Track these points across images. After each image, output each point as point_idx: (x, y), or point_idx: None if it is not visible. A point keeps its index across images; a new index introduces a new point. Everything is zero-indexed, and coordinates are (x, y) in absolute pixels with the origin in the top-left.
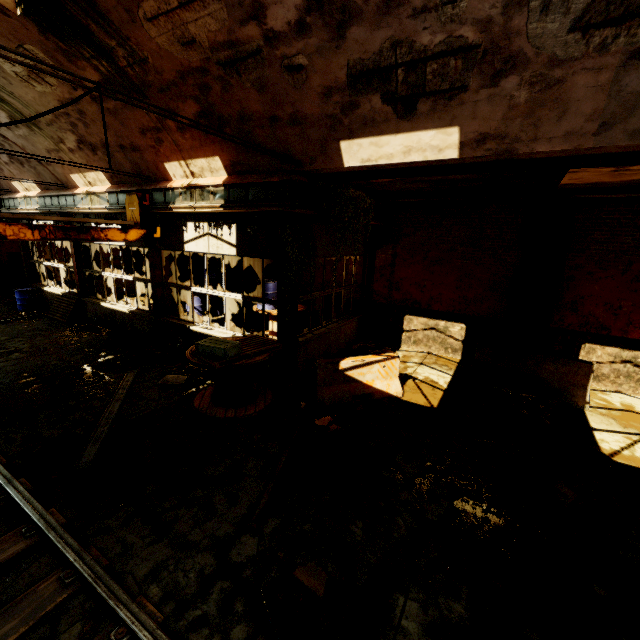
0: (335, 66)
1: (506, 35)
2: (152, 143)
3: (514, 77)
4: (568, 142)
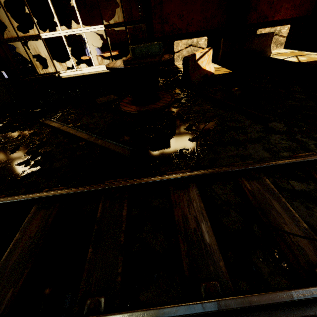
0: None
1: None
2: None
3: None
4: None
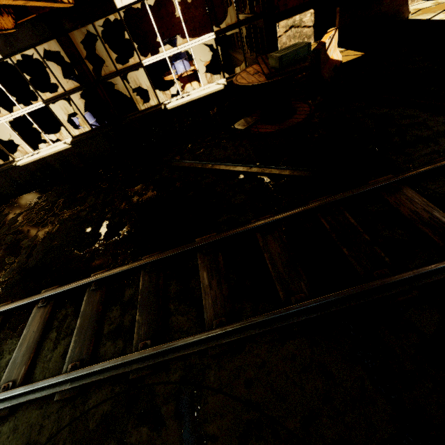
0: None
1: None
2: None
3: None
4: None
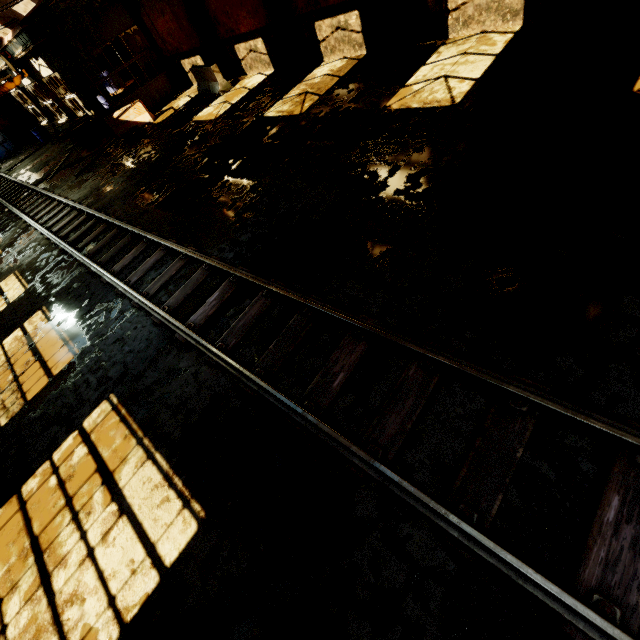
0: None
1: None
2: None
3: None
4: None
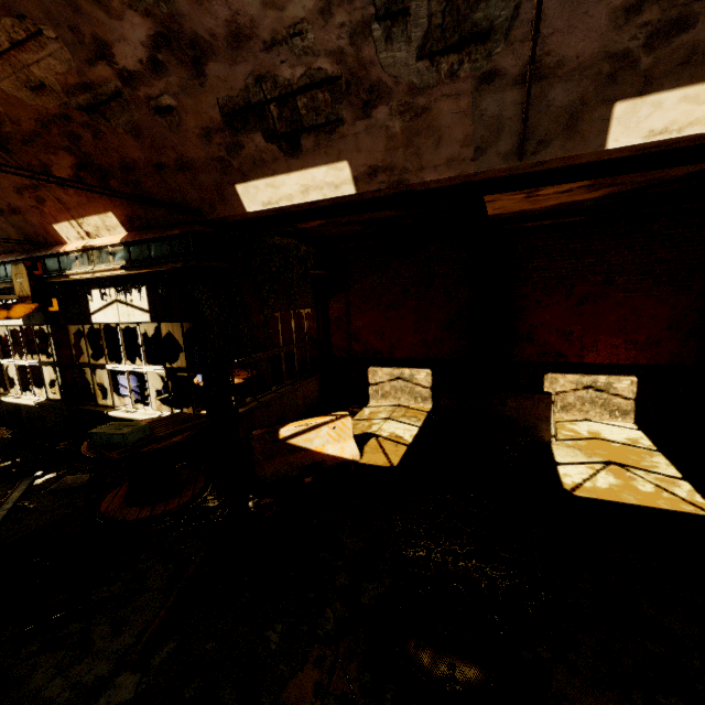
0: (206, 105)
1: (362, 65)
2: (33, 203)
3: (383, 107)
4: (452, 169)
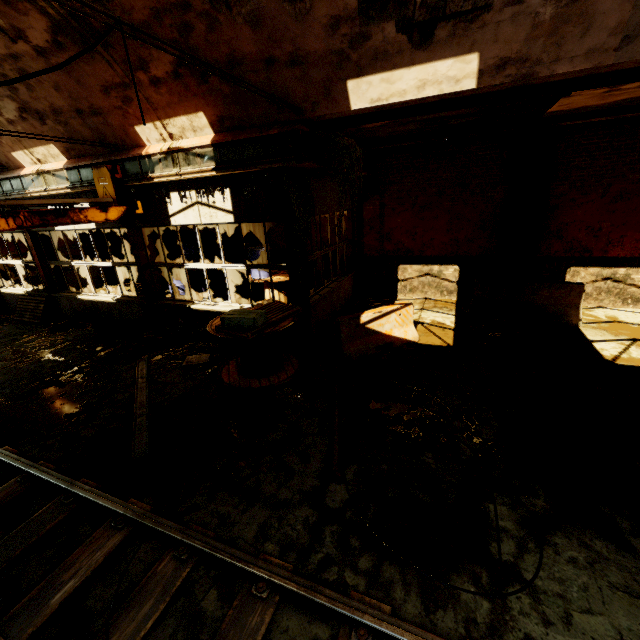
0: None
1: None
2: (118, 103)
3: None
4: (589, 60)
